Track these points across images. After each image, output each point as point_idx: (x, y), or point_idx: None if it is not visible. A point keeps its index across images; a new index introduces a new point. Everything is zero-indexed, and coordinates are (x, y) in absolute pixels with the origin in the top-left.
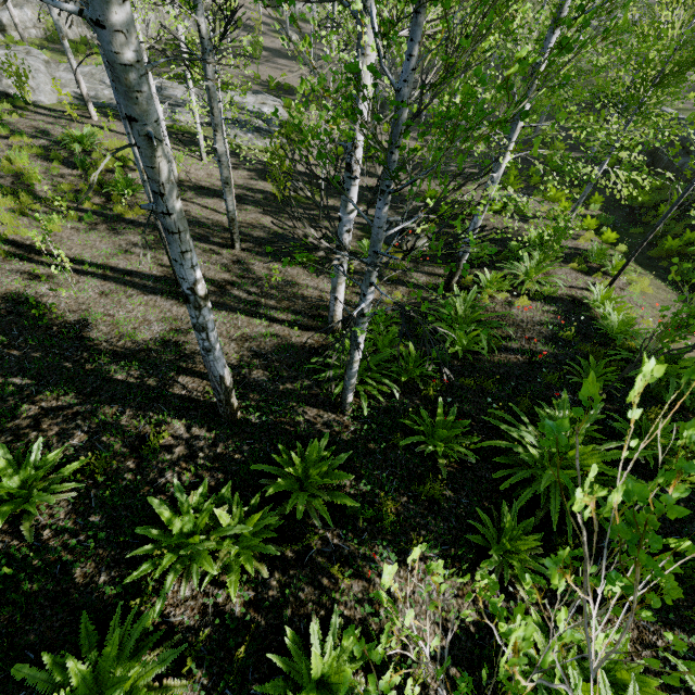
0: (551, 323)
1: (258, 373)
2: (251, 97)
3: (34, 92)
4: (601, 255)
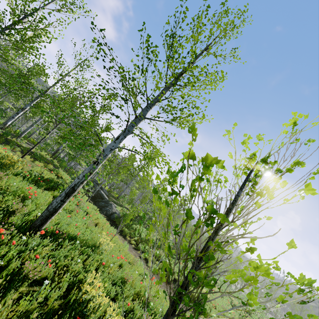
0: None
1: None
2: None
3: None
4: None
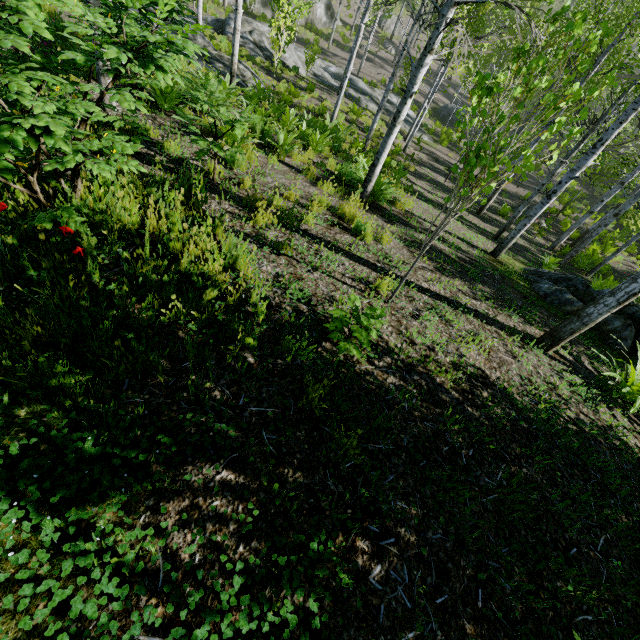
0: (627, 271)
1: (547, 256)
2: (394, 98)
3: (296, 66)
4: (633, 249)
